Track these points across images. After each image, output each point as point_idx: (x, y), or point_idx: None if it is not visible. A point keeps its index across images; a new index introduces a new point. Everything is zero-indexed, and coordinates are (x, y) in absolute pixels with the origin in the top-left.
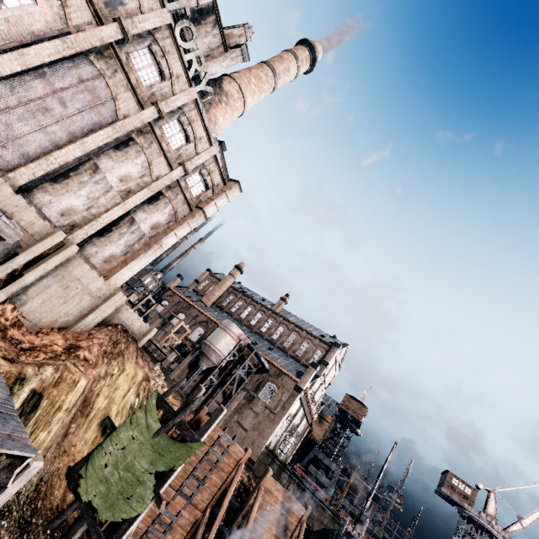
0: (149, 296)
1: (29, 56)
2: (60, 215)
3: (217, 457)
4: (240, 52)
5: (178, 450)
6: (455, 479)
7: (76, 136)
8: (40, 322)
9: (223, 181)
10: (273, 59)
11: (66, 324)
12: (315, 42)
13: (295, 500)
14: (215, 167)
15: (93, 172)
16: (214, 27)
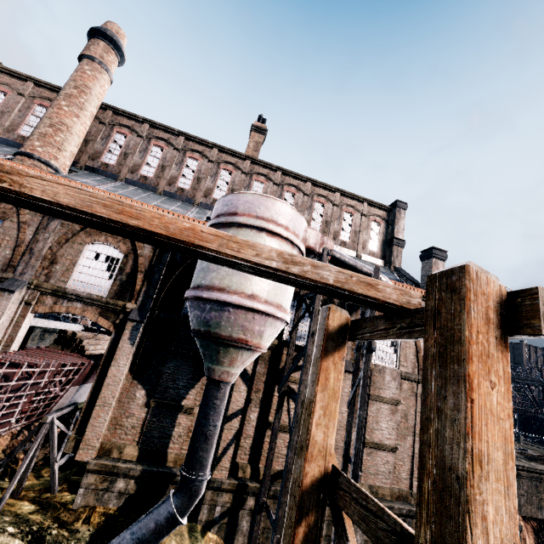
0: None
1: None
2: None
3: None
4: None
5: None
6: None
7: None
8: None
9: None
10: None
11: None
12: None
13: None
14: None
15: None
16: None
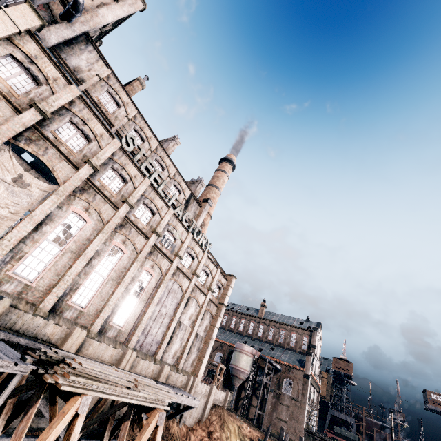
0: None
1: (155, 300)
2: (172, 358)
3: None
4: (208, 204)
5: None
6: (433, 395)
7: (171, 316)
8: (190, 427)
9: (226, 279)
10: (214, 180)
11: (198, 420)
12: (230, 155)
13: None
14: (221, 276)
15: (179, 326)
16: (193, 202)
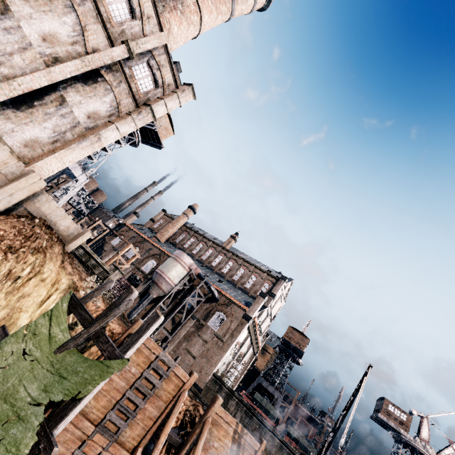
0: (99, 222)
1: None
2: None
3: (154, 382)
4: None
5: (89, 370)
6: (391, 406)
7: None
8: None
9: (175, 82)
10: None
11: None
12: None
13: (247, 434)
14: (165, 61)
15: (1, 13)
16: None
